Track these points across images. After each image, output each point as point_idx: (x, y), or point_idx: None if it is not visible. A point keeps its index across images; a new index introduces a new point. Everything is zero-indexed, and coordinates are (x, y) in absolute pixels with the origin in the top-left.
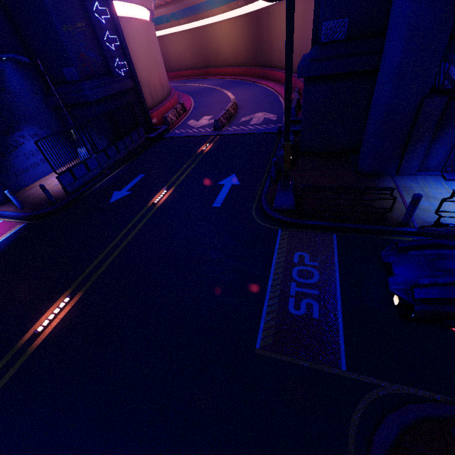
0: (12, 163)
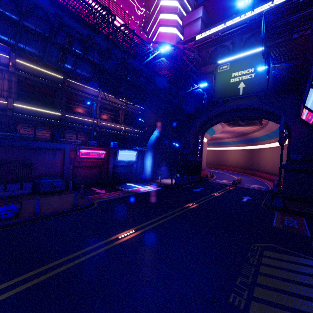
0: (157, 171)
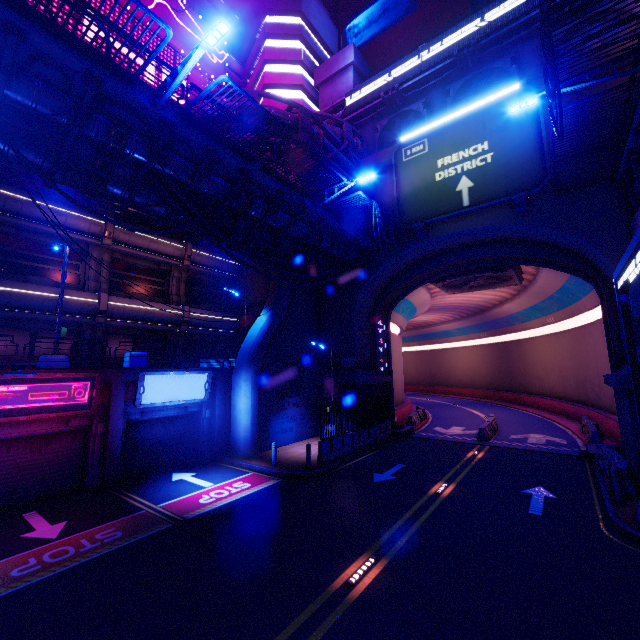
0: (271, 423)
